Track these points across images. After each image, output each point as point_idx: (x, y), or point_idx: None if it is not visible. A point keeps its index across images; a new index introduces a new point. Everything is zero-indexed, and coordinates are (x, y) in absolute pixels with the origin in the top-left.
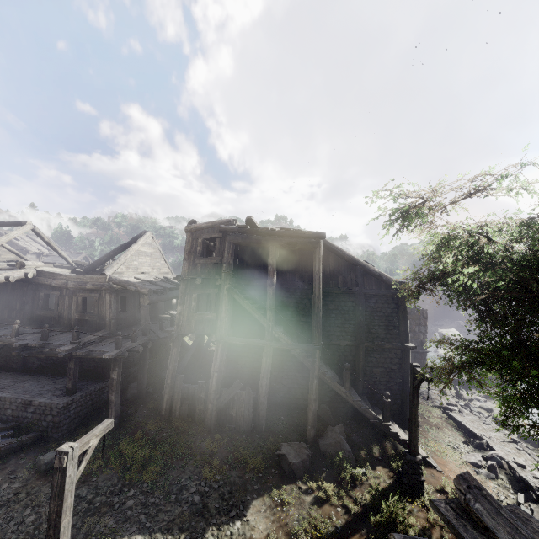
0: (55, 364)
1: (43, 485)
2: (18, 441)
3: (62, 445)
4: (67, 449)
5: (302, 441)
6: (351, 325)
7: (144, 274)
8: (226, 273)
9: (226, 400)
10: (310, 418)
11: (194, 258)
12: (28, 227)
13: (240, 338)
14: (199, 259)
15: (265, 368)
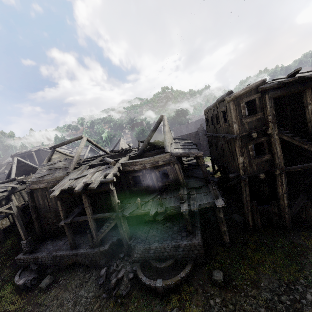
0: None
1: (234, 296)
2: (189, 271)
3: None
4: None
5: None
6: None
7: (173, 145)
8: (273, 122)
9: (296, 209)
10: None
11: (240, 120)
12: (85, 139)
13: (296, 166)
14: (245, 119)
15: None
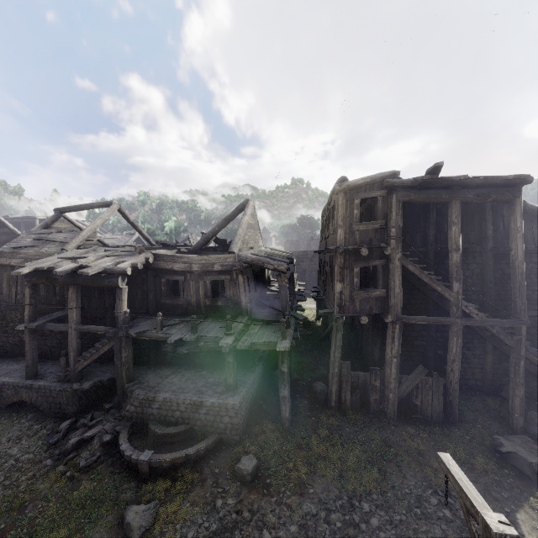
0: (189, 355)
1: (259, 500)
2: (203, 448)
3: (484, 519)
4: (508, 529)
5: (511, 432)
6: (535, 291)
7: (253, 250)
8: (397, 239)
9: (408, 388)
10: (517, 406)
11: (349, 225)
12: (115, 208)
13: (419, 316)
14: (357, 225)
15: (456, 350)
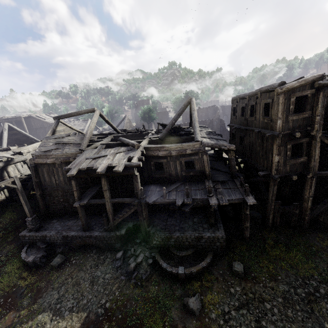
0: None
1: (253, 286)
2: (210, 261)
3: None
4: None
5: None
6: None
7: None
8: (320, 124)
9: (317, 213)
10: None
11: (286, 116)
12: (98, 113)
13: None
14: (292, 116)
15: None
